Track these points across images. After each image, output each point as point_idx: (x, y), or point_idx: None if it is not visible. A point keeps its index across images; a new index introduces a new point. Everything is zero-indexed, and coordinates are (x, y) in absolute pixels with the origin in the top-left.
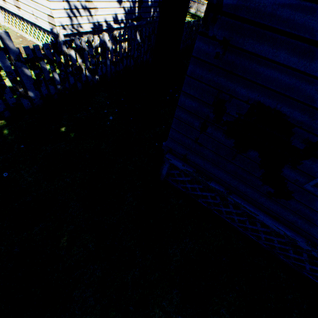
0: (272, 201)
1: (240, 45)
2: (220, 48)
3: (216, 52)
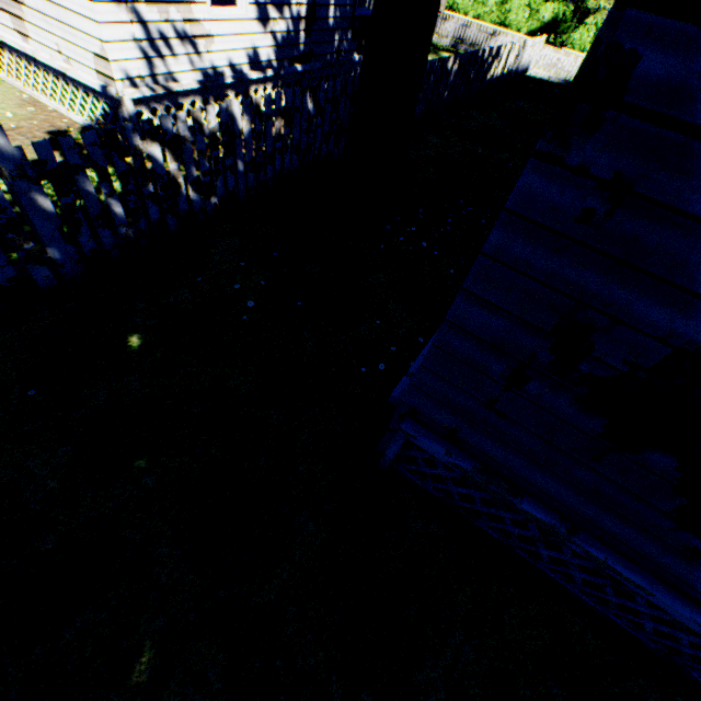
0: (696, 568)
1: (670, 199)
2: (600, 200)
3: (586, 207)
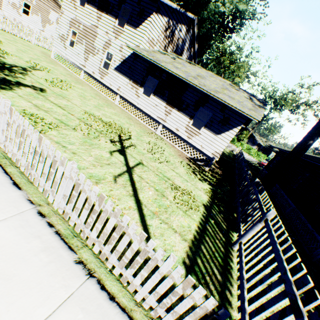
0: None
1: None
2: None
3: None
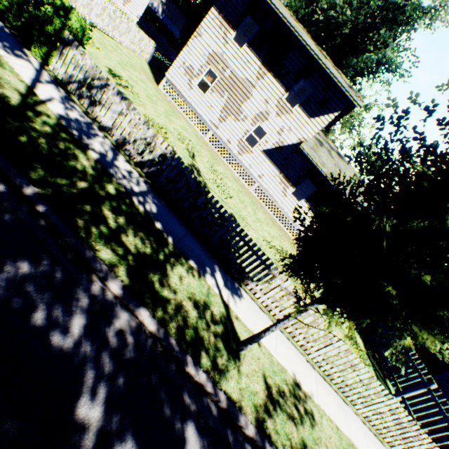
0: None
1: None
2: None
3: None
